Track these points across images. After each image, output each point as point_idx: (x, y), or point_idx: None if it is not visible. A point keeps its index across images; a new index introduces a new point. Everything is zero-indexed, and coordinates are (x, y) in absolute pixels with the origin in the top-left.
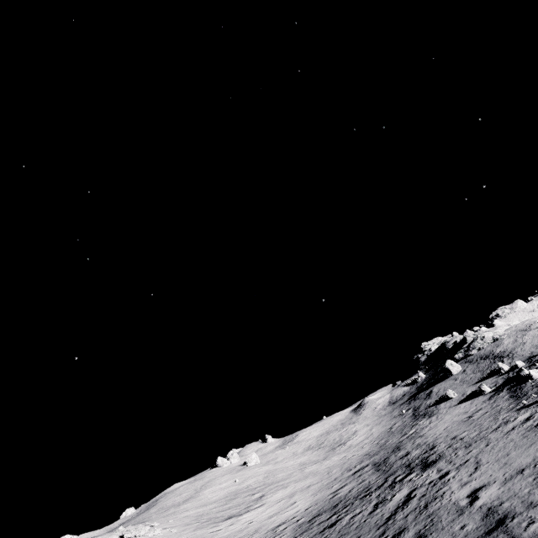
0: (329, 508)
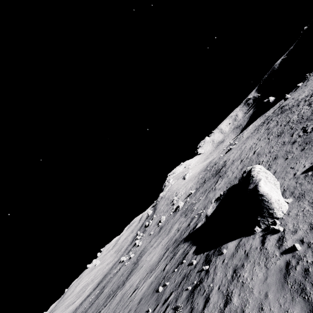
0: (82, 302)
